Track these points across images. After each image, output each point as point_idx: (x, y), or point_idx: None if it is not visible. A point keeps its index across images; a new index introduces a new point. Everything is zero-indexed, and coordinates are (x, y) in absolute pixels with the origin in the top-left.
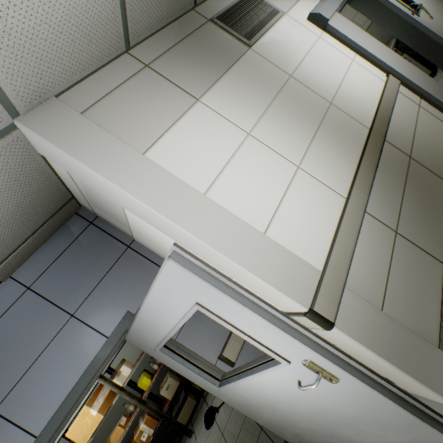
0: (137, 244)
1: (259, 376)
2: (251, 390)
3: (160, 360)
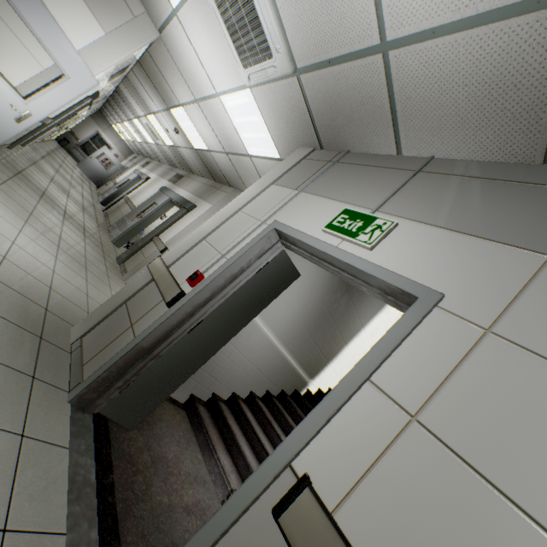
0: None
1: None
2: None
3: None
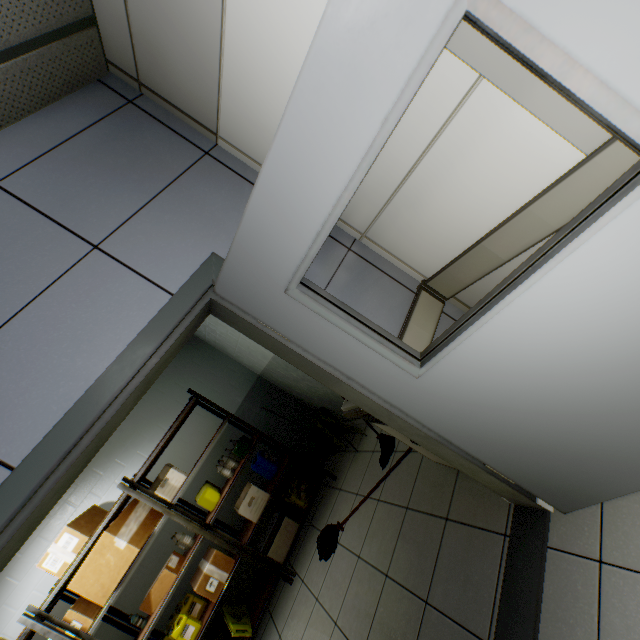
0: (223, 153)
1: (552, 273)
2: (507, 344)
3: (289, 336)
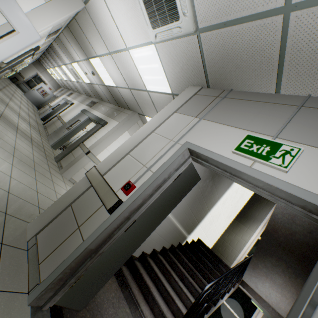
0: None
1: None
2: None
3: None
